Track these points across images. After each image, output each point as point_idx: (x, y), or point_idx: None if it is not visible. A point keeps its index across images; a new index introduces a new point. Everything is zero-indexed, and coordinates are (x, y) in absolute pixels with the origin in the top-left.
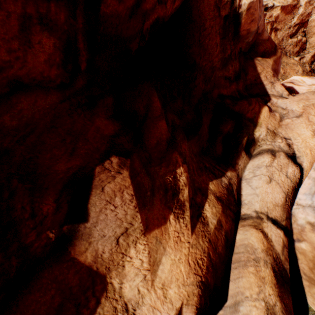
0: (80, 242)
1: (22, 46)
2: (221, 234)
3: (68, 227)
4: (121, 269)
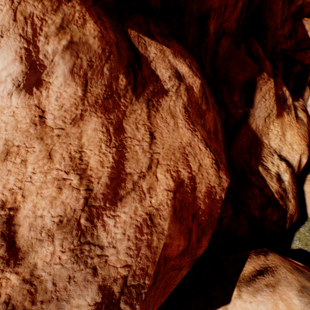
0: (250, 118)
1: (233, 9)
2: (309, 128)
3: (246, 108)
4: (267, 136)
